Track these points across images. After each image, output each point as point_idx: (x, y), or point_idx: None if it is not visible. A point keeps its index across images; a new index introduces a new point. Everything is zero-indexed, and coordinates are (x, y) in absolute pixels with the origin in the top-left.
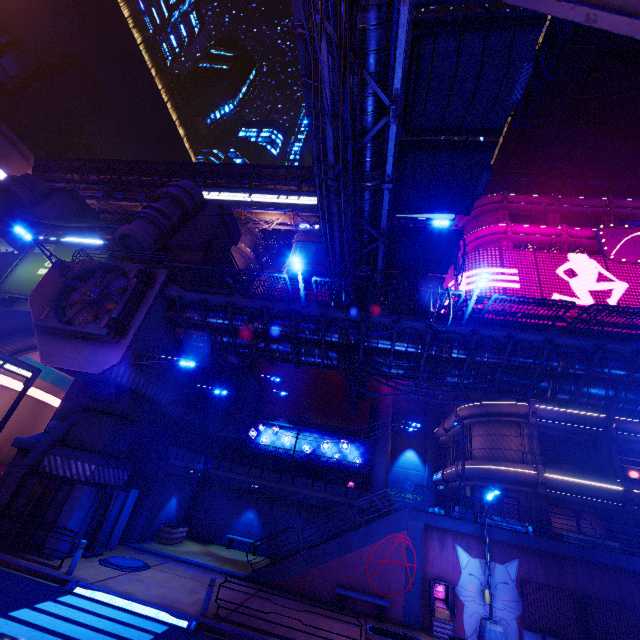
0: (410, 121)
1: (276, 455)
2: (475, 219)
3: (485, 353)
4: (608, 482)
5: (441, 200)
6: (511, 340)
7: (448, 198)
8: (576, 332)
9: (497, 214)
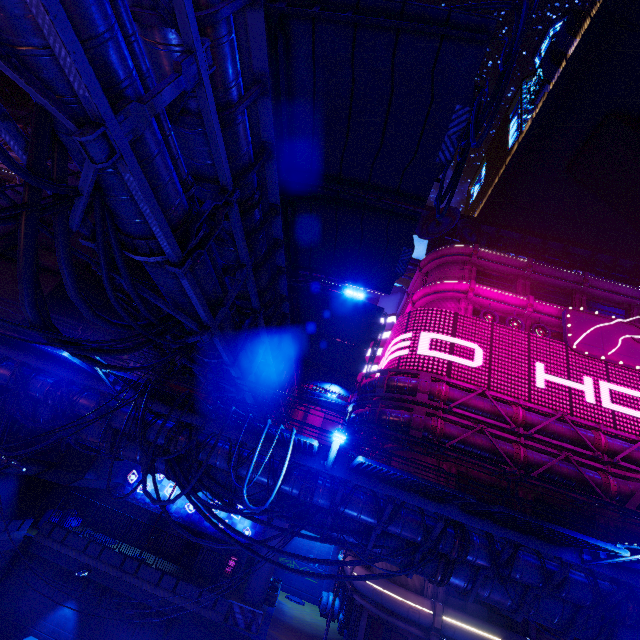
0: (295, 156)
1: (152, 510)
2: (440, 268)
3: (357, 508)
4: (515, 639)
5: (352, 268)
6: (390, 505)
7: (361, 268)
8: (482, 514)
9: (464, 268)
